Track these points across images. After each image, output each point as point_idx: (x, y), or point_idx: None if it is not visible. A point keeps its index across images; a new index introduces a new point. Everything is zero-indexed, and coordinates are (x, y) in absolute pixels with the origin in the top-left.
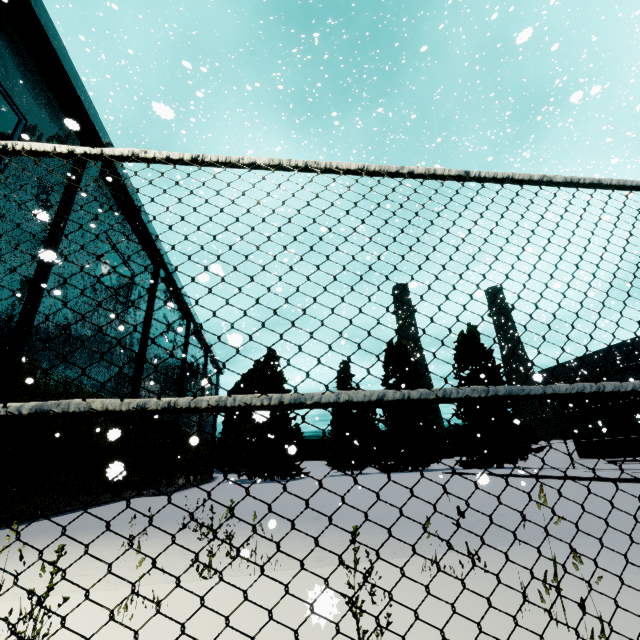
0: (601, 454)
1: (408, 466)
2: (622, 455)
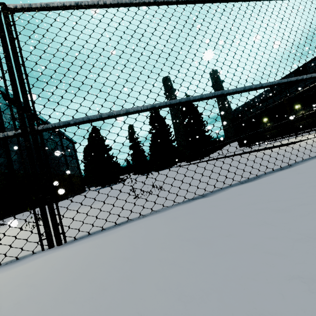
0: (247, 144)
1: (166, 167)
2: (254, 143)
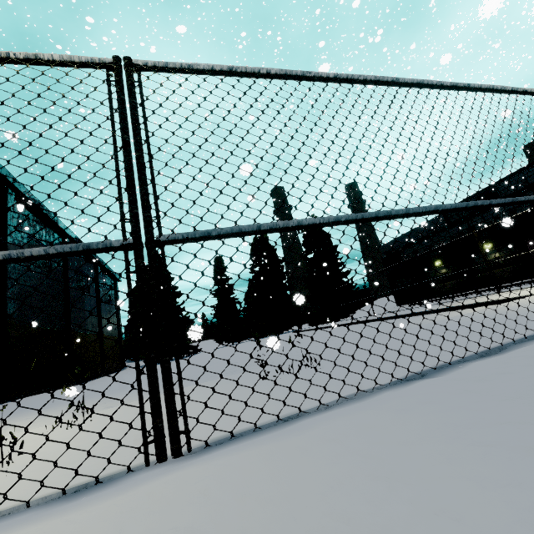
0: (410, 301)
1: (274, 331)
2: (422, 299)
